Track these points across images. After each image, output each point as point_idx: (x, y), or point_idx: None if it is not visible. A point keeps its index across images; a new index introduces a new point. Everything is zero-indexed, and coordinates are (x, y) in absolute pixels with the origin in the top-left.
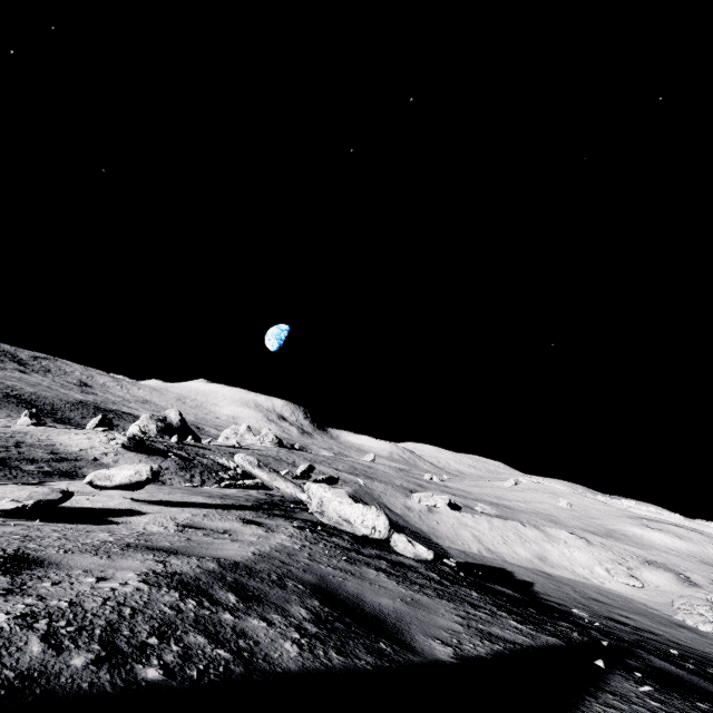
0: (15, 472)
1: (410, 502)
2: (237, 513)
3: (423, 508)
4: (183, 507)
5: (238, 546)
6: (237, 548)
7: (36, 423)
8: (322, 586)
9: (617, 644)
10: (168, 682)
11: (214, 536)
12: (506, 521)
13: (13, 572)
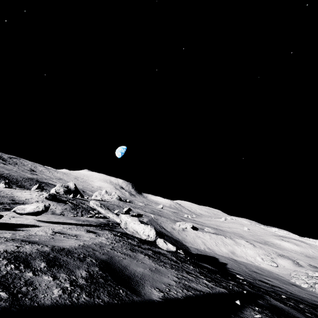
0: None
1: (174, 226)
2: (86, 227)
3: (180, 229)
4: (60, 224)
5: (75, 241)
6: (73, 242)
7: (7, 187)
8: (107, 261)
9: (256, 292)
10: None
11: (68, 237)
12: (217, 236)
13: None
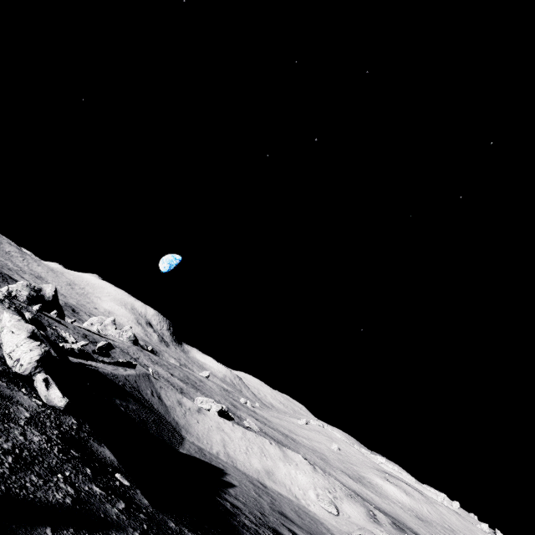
0: None
1: (185, 400)
2: None
3: (194, 407)
4: None
5: None
6: None
7: None
8: None
9: (115, 519)
10: None
11: None
12: (258, 436)
13: None
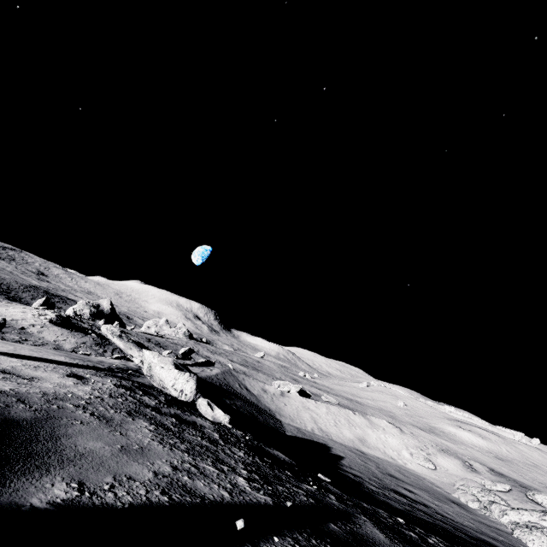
0: None
1: (267, 387)
2: (77, 369)
3: (277, 392)
4: (27, 359)
5: (1, 385)
6: None
7: None
8: (22, 422)
9: (343, 509)
10: None
11: (11, 379)
12: (341, 409)
13: None
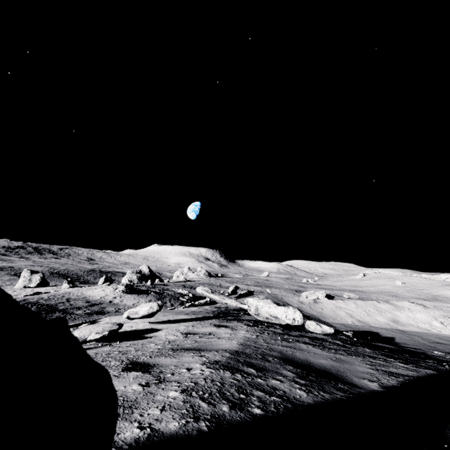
0: (73, 316)
1: (301, 299)
2: (209, 321)
3: (311, 301)
4: (178, 323)
5: (225, 341)
6: (227, 342)
7: (72, 286)
8: (285, 357)
9: None
10: (267, 414)
11: (205, 337)
12: (366, 301)
13: (145, 371)
